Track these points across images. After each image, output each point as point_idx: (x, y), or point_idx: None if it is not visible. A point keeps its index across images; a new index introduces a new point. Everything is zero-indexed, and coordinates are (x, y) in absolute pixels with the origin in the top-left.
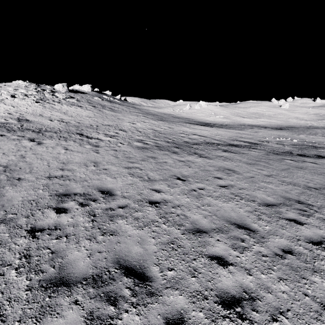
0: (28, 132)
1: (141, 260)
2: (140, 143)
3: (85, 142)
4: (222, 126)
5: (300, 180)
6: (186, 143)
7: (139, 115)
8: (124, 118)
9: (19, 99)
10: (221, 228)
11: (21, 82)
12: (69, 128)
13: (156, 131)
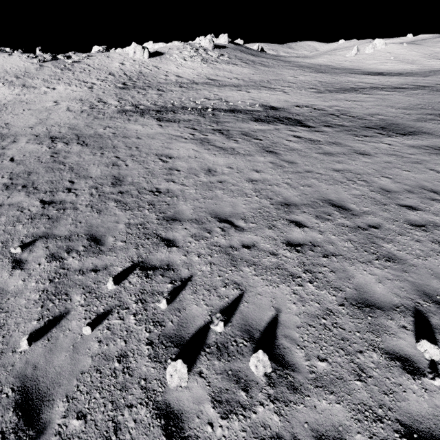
0: (229, 87)
1: (339, 113)
2: (313, 90)
3: (274, 91)
4: (399, 74)
5: (438, 101)
6: (352, 88)
7: (294, 68)
8: (283, 73)
9: (191, 62)
10: (371, 110)
11: (177, 43)
12: (249, 83)
13: (321, 82)
